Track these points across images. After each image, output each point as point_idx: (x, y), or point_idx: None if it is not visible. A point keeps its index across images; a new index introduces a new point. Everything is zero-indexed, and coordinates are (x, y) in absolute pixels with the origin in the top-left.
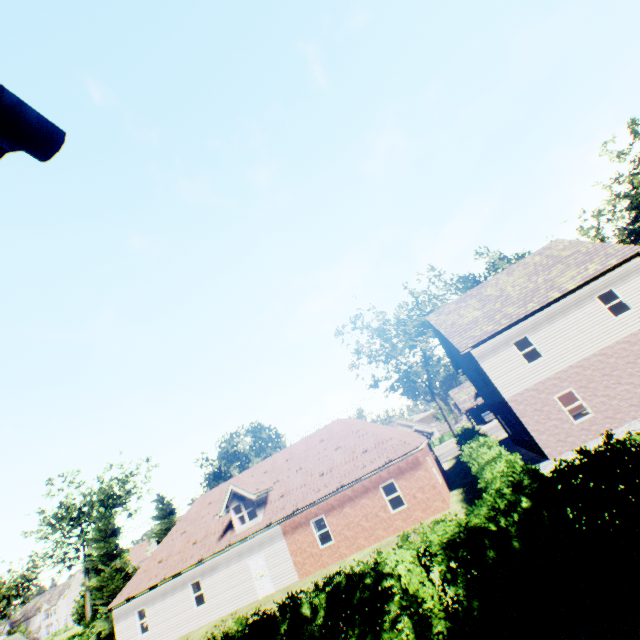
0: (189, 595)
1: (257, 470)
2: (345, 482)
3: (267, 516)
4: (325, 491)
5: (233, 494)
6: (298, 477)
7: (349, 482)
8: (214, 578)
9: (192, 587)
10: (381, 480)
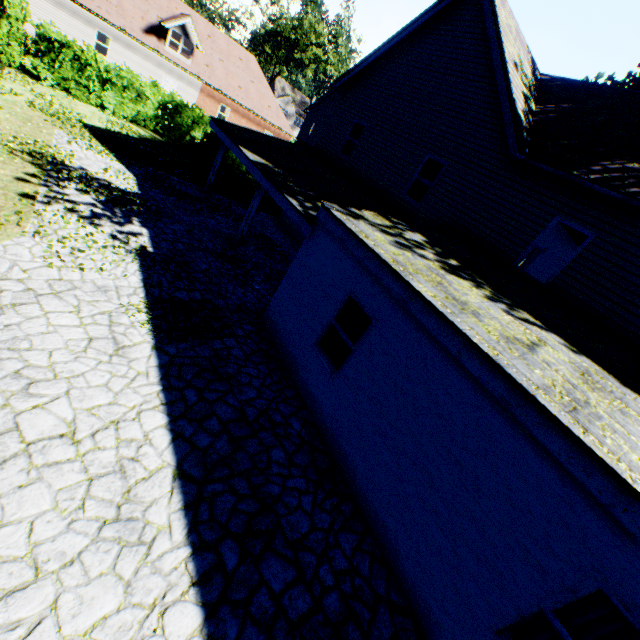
0: (92, 37)
1: (175, 5)
2: (256, 112)
3: (196, 69)
4: (242, 103)
5: (182, 24)
6: (222, 68)
7: (258, 115)
8: (127, 54)
9: (96, 34)
10: (269, 130)
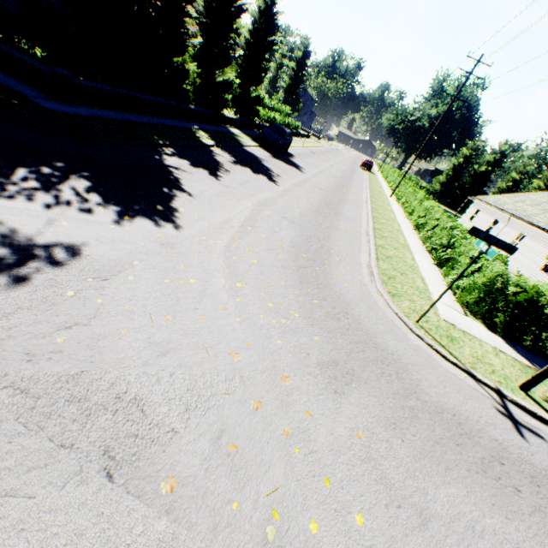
0: None
1: None
2: None
3: None
4: None
5: None
6: None
7: None
8: None
9: None
10: None
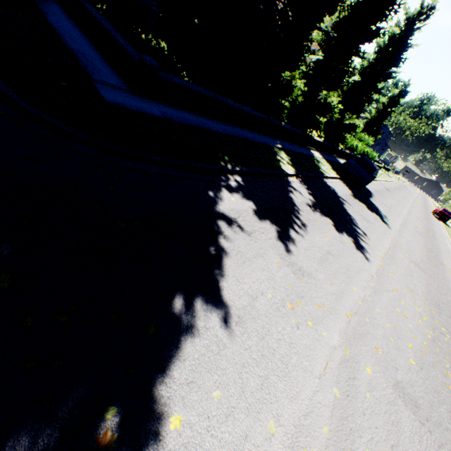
0: None
1: None
2: None
3: None
4: None
5: None
6: None
7: None
8: None
9: None
10: None
